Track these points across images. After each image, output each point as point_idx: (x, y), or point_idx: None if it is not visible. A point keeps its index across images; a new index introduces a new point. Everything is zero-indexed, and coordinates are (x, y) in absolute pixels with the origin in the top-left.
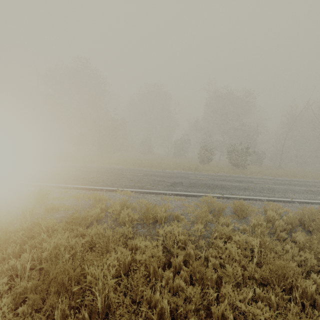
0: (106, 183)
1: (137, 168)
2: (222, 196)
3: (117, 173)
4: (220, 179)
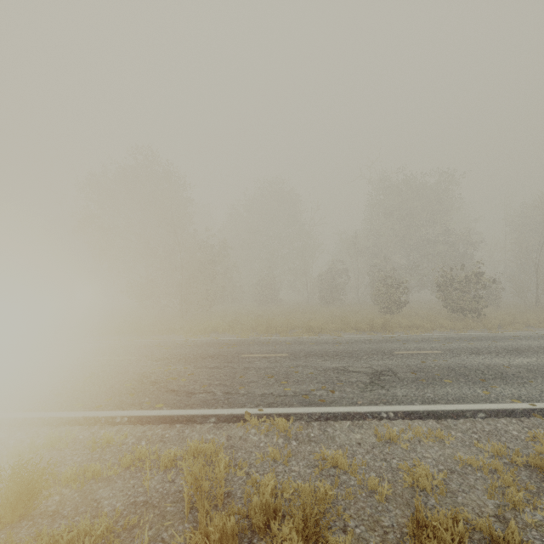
0: (212, 392)
1: (265, 338)
2: (535, 409)
3: (230, 358)
4: (466, 350)
